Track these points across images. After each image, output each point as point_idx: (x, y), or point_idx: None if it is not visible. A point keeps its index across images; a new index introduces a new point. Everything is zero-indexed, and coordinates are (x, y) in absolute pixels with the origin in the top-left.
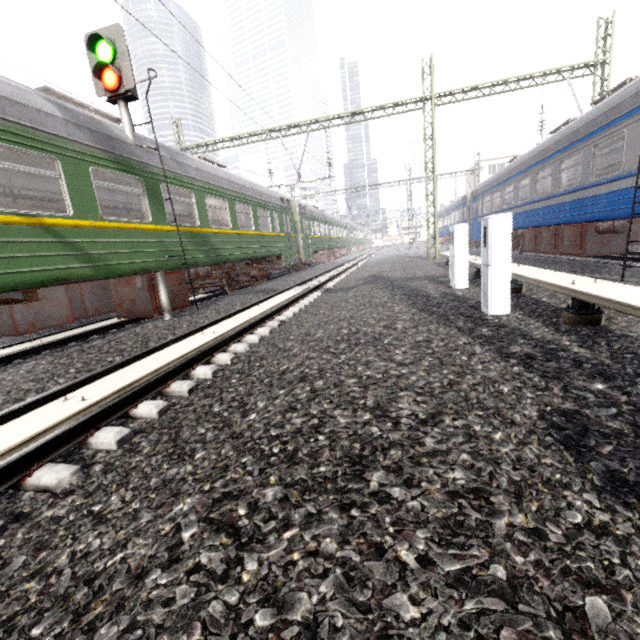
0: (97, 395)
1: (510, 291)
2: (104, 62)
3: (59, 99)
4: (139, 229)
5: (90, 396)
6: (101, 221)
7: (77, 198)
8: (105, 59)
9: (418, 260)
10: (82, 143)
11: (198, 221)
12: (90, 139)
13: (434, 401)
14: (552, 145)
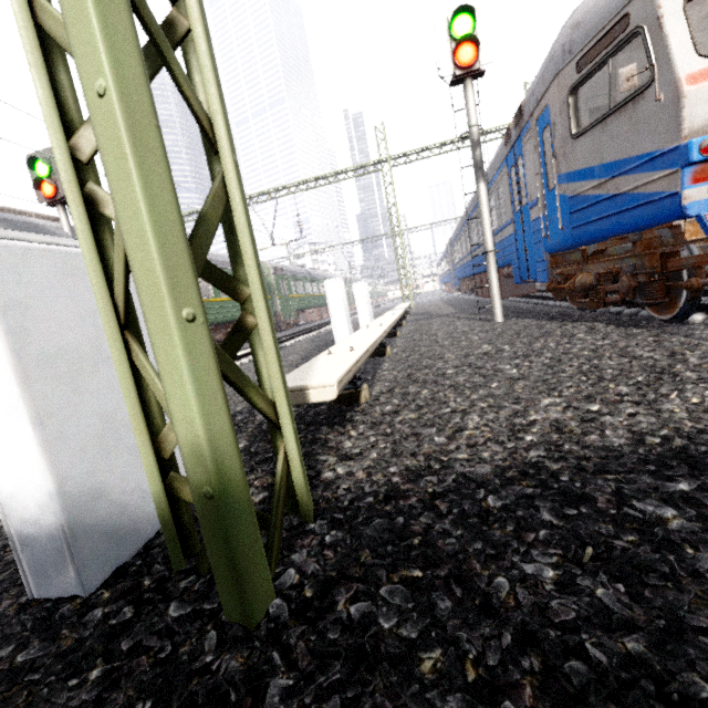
0: None
1: (387, 336)
2: (42, 177)
3: (3, 211)
4: None
5: None
6: None
7: None
8: (43, 174)
9: None
10: None
11: None
12: None
13: None
14: (472, 202)
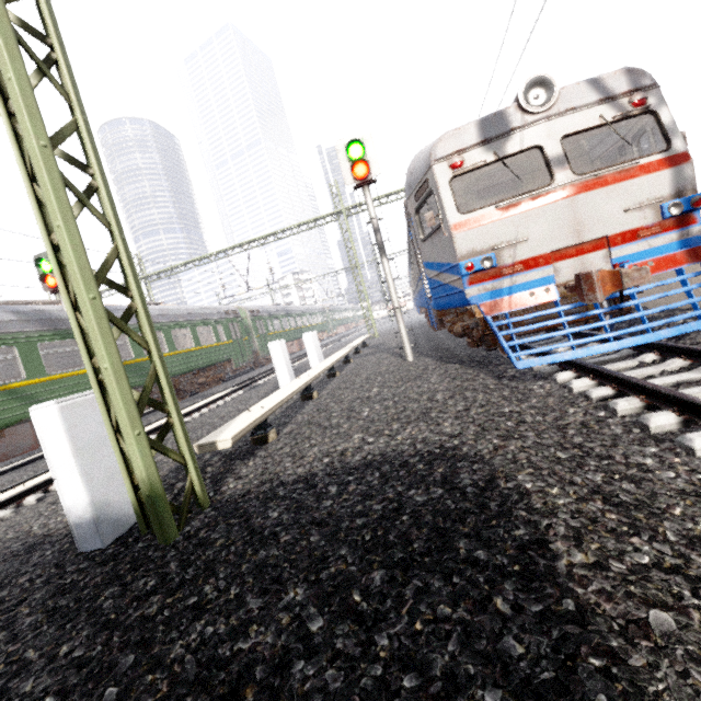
0: (32, 484)
1: (329, 377)
2: (46, 273)
3: (16, 303)
4: (78, 374)
5: (28, 485)
6: (47, 376)
7: (29, 366)
8: (47, 270)
9: None
10: (31, 331)
11: (133, 355)
12: (37, 326)
13: None
14: None
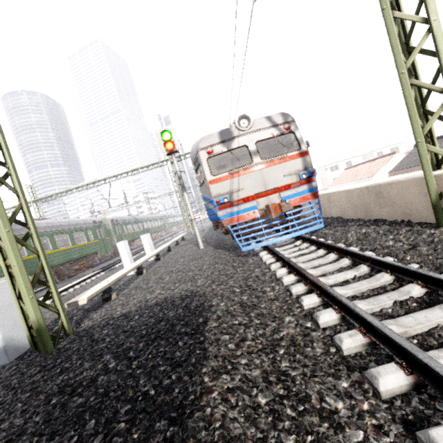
0: None
1: (156, 260)
2: None
3: None
4: None
5: None
6: None
7: None
8: None
9: (184, 236)
10: None
11: (26, 253)
12: None
13: (53, 313)
14: None
